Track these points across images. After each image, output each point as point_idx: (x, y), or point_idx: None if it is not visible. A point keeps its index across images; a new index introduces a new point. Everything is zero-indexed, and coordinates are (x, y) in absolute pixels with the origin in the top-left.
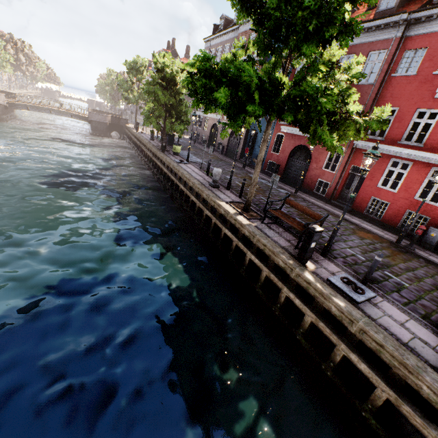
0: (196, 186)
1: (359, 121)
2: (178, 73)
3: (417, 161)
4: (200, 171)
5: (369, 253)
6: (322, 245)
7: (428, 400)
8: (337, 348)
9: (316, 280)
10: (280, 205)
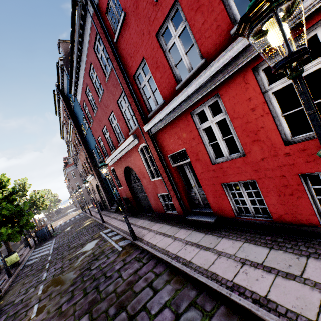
0: None
1: None
2: None
3: (220, 85)
4: None
5: None
6: None
7: None
8: None
9: None
10: None
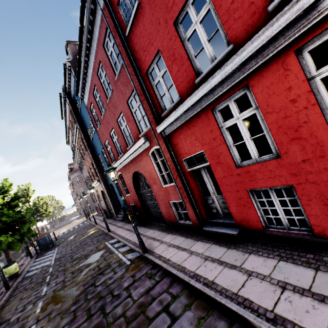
0: None
1: None
2: None
3: (251, 74)
4: None
5: None
6: None
7: None
8: None
9: None
10: None
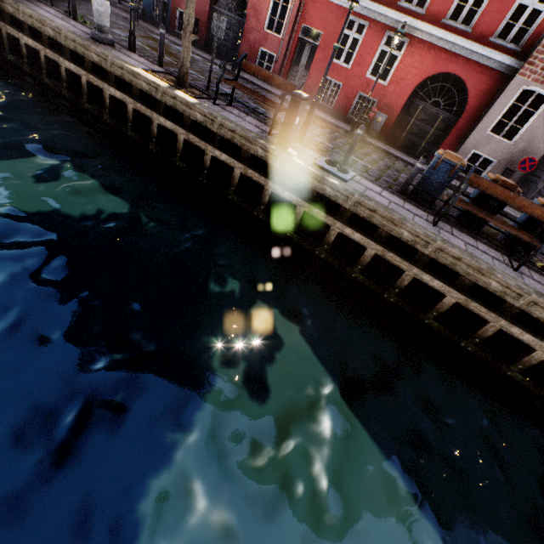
0: (65, 36)
1: None
2: None
3: (373, 20)
4: (54, 10)
5: (334, 141)
6: None
7: (406, 241)
8: (332, 228)
9: (307, 164)
10: (222, 85)
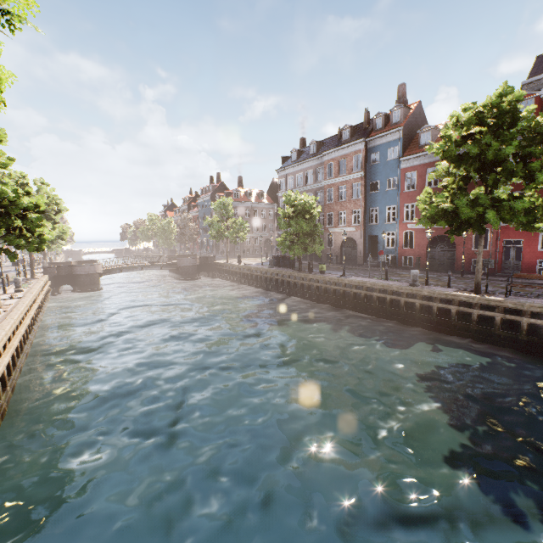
0: (405, 289)
1: None
2: (313, 204)
3: None
4: (373, 279)
5: None
6: None
7: None
8: None
9: None
10: None
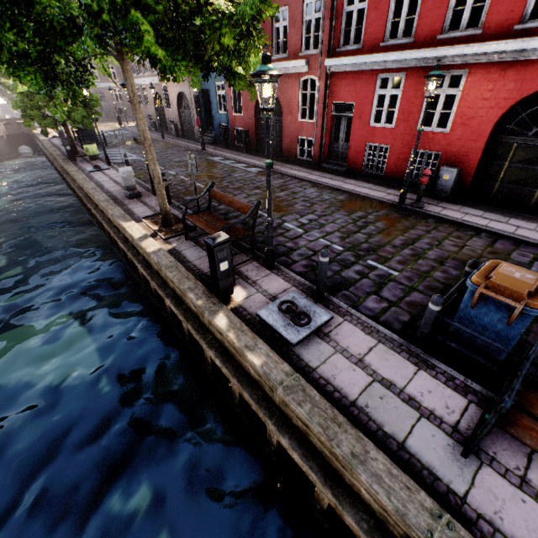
0: (101, 205)
1: (222, 9)
2: None
3: (410, 68)
4: None
5: (354, 235)
6: (280, 246)
7: (372, 507)
8: (268, 427)
9: (231, 326)
10: (238, 196)
